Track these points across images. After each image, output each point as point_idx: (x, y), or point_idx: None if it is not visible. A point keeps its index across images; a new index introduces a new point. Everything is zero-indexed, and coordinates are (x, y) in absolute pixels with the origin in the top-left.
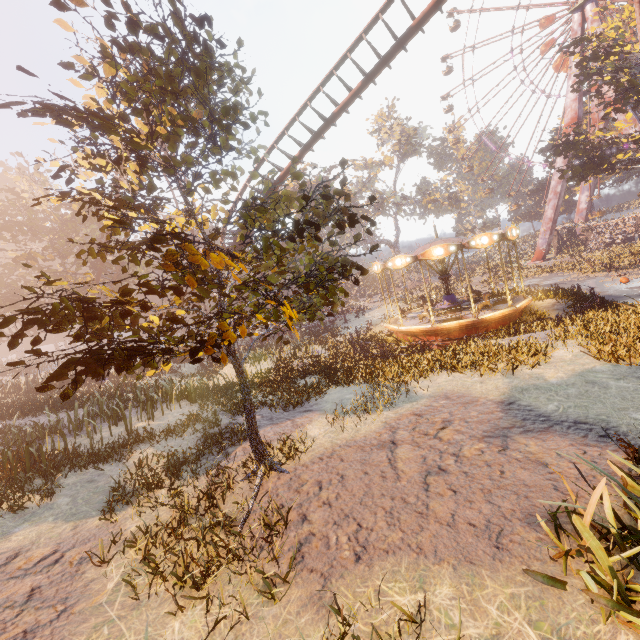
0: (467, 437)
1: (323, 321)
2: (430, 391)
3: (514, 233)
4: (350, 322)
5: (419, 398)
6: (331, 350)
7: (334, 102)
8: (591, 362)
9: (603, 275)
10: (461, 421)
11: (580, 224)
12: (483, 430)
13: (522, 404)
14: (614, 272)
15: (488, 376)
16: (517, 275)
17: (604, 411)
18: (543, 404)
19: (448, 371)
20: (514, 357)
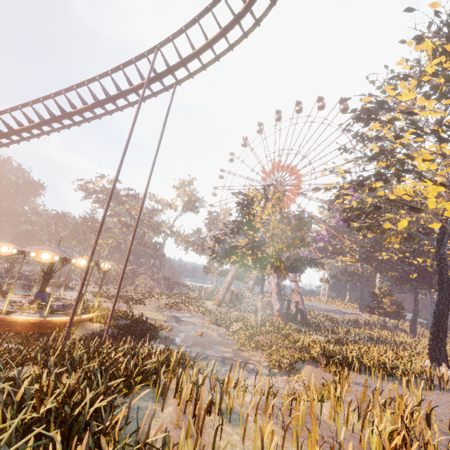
0: None
1: (5, 281)
2: None
3: (84, 263)
4: (32, 292)
5: None
6: None
7: (18, 123)
8: None
9: (210, 326)
10: None
11: (245, 292)
12: None
13: None
14: (217, 327)
15: None
16: (188, 308)
17: None
18: None
19: None
20: None
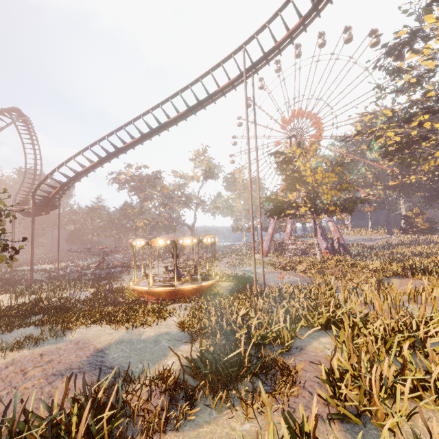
0: (42, 374)
1: (110, 271)
2: (76, 337)
3: (209, 240)
4: (131, 275)
5: (62, 341)
6: (92, 294)
7: (123, 141)
8: (176, 327)
9: (280, 272)
10: (57, 362)
11: (286, 240)
12: (58, 369)
13: (105, 352)
14: (285, 271)
15: (120, 330)
16: (246, 262)
17: (132, 361)
18: (114, 353)
19: (108, 323)
20: (146, 318)
